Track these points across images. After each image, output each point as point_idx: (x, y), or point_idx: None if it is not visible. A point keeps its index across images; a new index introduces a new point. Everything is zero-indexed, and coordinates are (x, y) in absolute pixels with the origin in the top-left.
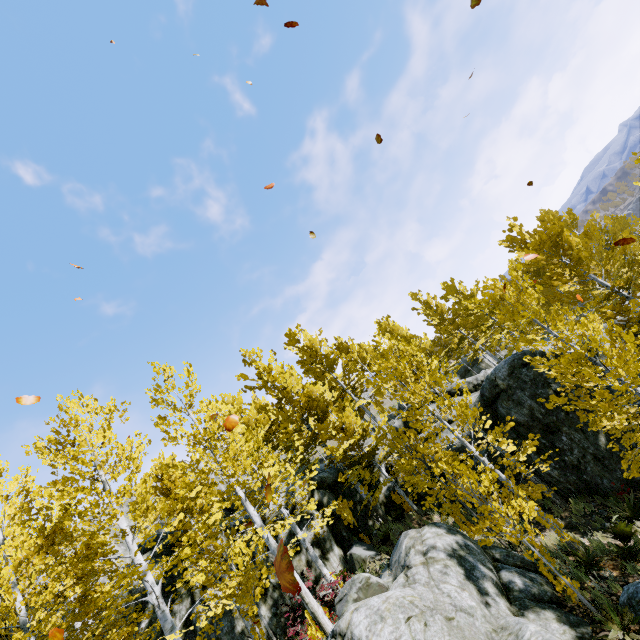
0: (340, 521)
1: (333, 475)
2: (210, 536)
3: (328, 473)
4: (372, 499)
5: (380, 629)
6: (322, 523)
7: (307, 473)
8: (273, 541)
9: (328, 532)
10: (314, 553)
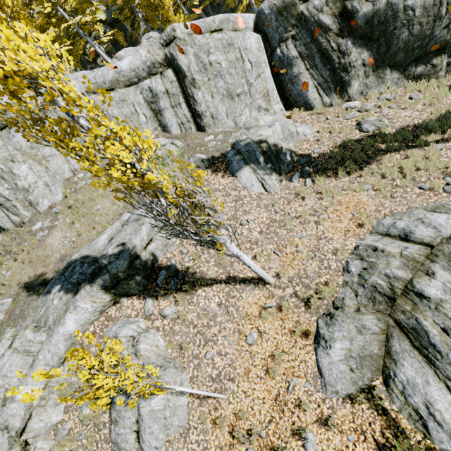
0: (119, 44)
1: (111, 17)
2: (49, 23)
3: (107, 15)
4: (134, 32)
5: (128, 54)
6: (107, 38)
7: (92, 8)
8: (82, 31)
9: (113, 49)
10: (106, 55)
